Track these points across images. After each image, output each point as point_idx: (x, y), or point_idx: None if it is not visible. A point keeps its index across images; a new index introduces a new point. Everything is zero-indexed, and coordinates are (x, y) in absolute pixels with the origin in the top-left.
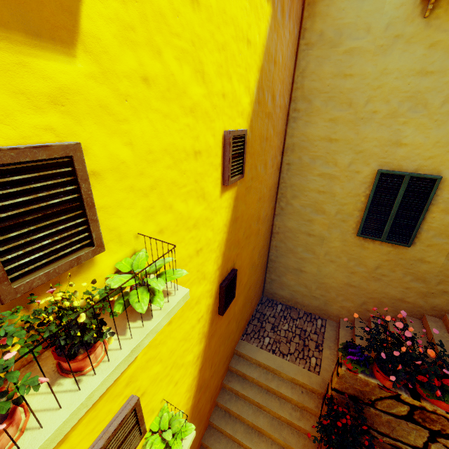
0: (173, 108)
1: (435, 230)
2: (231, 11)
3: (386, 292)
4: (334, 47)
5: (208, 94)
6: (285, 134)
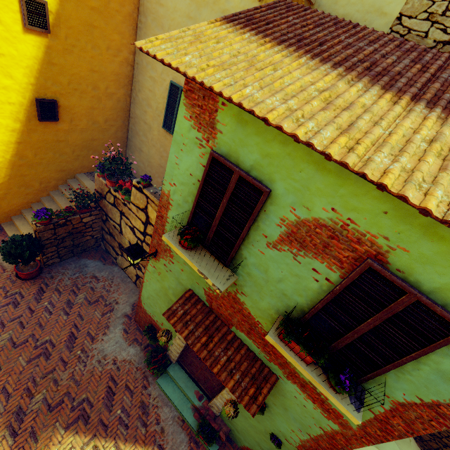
0: None
1: None
2: None
3: None
4: None
5: None
6: (136, 39)
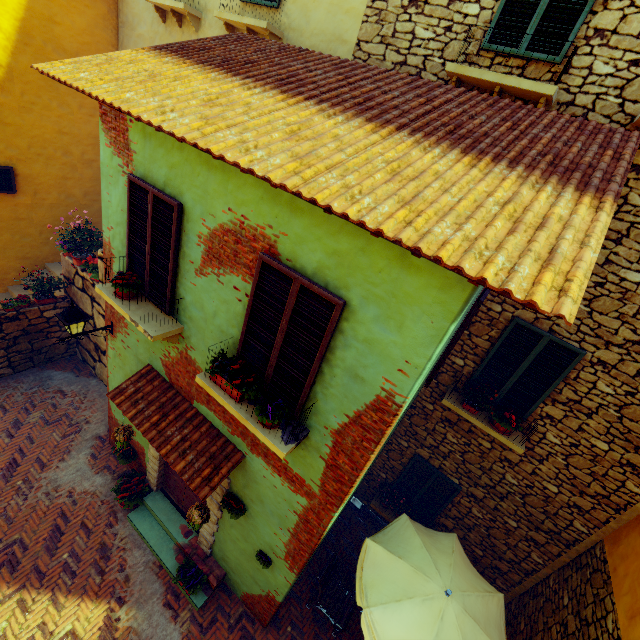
0: None
1: None
2: None
3: None
4: (133, 30)
5: None
6: None
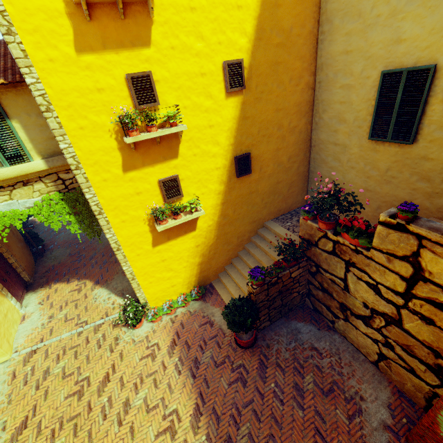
0: (186, 56)
1: (435, 124)
2: (219, 0)
3: (396, 195)
4: None
5: (207, 45)
6: (316, 56)
